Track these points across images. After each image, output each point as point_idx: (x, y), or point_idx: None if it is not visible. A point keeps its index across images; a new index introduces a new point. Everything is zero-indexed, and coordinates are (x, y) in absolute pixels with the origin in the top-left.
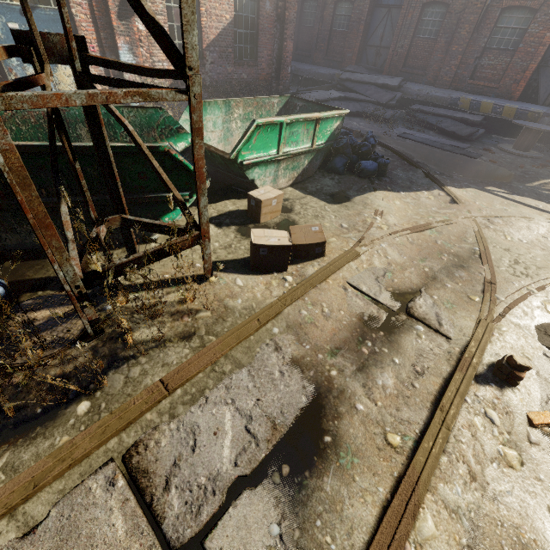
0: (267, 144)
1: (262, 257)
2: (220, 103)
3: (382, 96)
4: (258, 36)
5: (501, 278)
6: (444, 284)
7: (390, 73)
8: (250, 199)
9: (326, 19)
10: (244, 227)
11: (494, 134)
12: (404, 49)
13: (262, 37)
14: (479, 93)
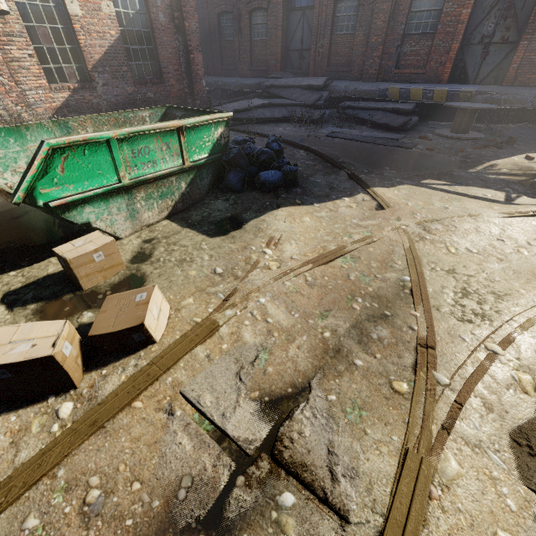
0: (94, 172)
1: (8, 381)
2: (49, 125)
3: (309, 97)
4: (157, 51)
5: (443, 332)
6: (352, 362)
7: (316, 74)
8: (58, 258)
9: (244, 30)
10: (55, 301)
11: (430, 120)
12: (325, 48)
13: (163, 51)
14: (408, 81)
